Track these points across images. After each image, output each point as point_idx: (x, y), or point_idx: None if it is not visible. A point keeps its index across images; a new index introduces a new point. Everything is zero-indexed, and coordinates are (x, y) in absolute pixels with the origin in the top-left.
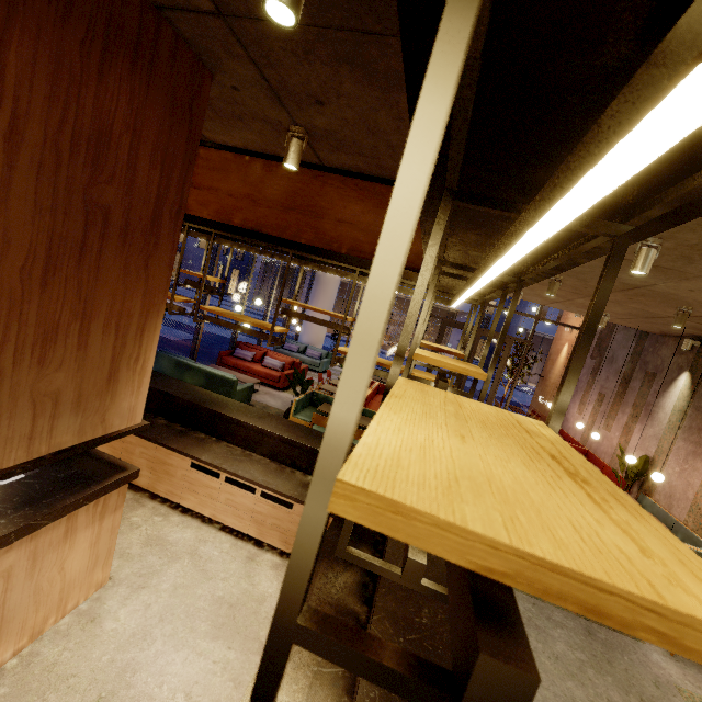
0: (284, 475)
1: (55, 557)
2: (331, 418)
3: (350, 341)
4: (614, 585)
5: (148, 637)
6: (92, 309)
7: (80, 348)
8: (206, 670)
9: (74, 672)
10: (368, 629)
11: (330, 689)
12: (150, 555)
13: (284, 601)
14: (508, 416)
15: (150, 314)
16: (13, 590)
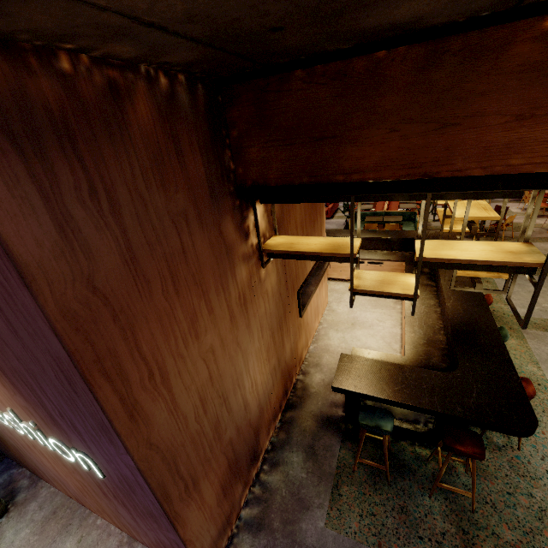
0: (373, 253)
1: (321, 291)
2: (453, 212)
3: (454, 205)
4: (483, 217)
5: (354, 311)
6: (317, 210)
7: (317, 224)
8: (379, 315)
9: (340, 320)
10: (437, 285)
11: (431, 299)
12: (334, 294)
13: (450, 231)
14: (475, 202)
15: (323, 204)
16: (318, 300)
